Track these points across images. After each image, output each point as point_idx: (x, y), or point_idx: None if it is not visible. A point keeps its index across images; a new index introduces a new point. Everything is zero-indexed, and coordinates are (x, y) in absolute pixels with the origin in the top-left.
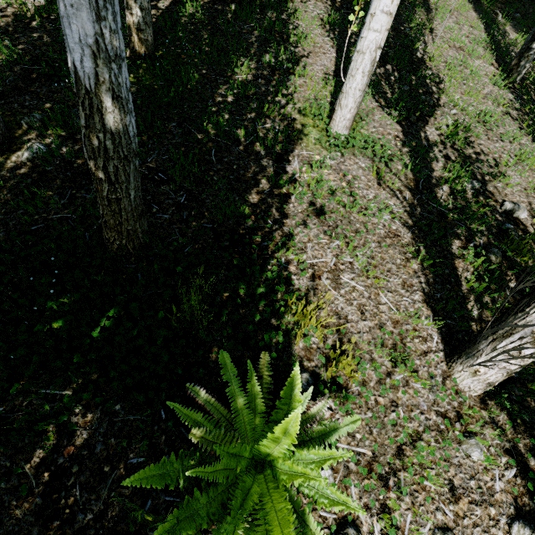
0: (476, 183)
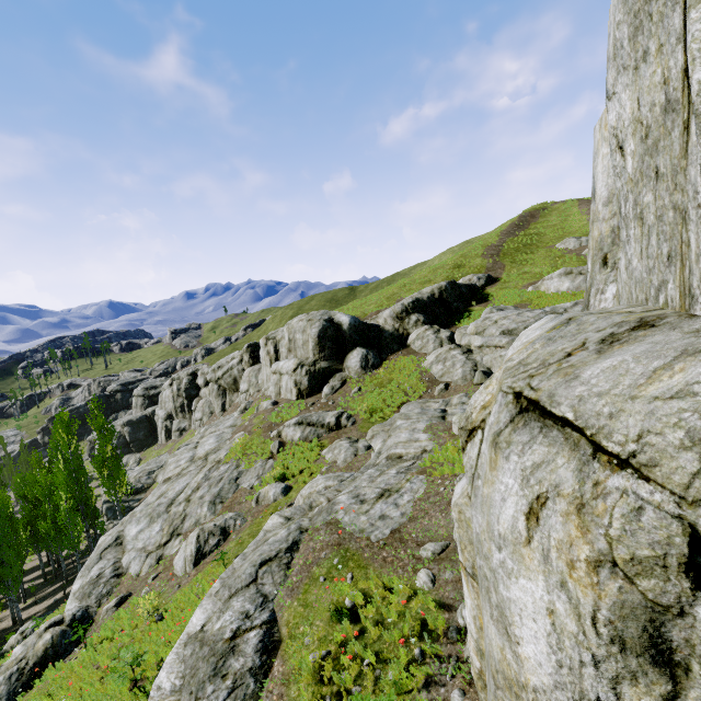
0: (2, 620)
